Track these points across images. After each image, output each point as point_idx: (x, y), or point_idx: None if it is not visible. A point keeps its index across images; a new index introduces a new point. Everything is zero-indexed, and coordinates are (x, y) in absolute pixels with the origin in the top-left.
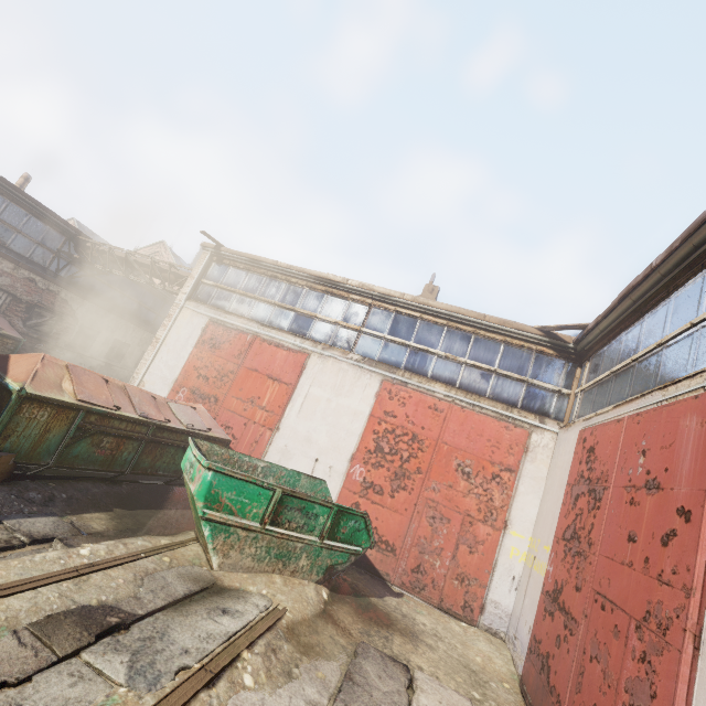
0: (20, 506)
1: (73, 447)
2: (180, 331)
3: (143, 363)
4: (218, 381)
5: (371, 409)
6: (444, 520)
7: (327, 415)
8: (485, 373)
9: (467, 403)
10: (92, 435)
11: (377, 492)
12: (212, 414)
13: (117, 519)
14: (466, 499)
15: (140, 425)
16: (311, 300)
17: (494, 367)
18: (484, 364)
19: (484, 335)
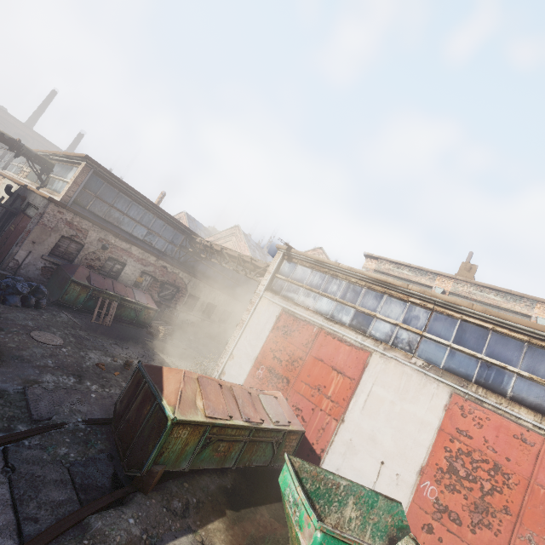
0: (169, 523)
1: (200, 453)
2: (259, 316)
3: (233, 339)
4: (290, 364)
5: (440, 422)
6: None
7: (391, 417)
8: None
9: None
10: (213, 442)
11: (454, 520)
12: (284, 393)
13: (230, 527)
14: None
15: (244, 429)
16: (370, 299)
17: None
18: None
19: None
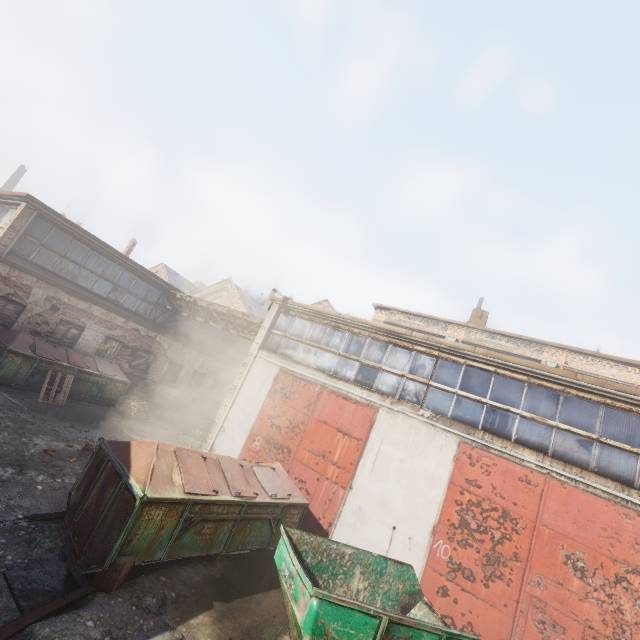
0: (140, 622)
1: (180, 538)
2: (254, 379)
3: (223, 409)
4: (290, 431)
5: (449, 475)
6: (556, 627)
7: (401, 477)
8: (585, 440)
9: (566, 477)
10: (195, 523)
11: (467, 577)
12: (285, 465)
13: (218, 620)
14: (583, 603)
15: (234, 505)
16: (375, 351)
17: (596, 435)
18: (582, 430)
19: (577, 395)
